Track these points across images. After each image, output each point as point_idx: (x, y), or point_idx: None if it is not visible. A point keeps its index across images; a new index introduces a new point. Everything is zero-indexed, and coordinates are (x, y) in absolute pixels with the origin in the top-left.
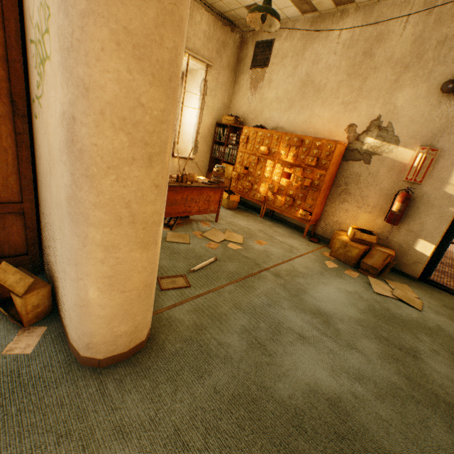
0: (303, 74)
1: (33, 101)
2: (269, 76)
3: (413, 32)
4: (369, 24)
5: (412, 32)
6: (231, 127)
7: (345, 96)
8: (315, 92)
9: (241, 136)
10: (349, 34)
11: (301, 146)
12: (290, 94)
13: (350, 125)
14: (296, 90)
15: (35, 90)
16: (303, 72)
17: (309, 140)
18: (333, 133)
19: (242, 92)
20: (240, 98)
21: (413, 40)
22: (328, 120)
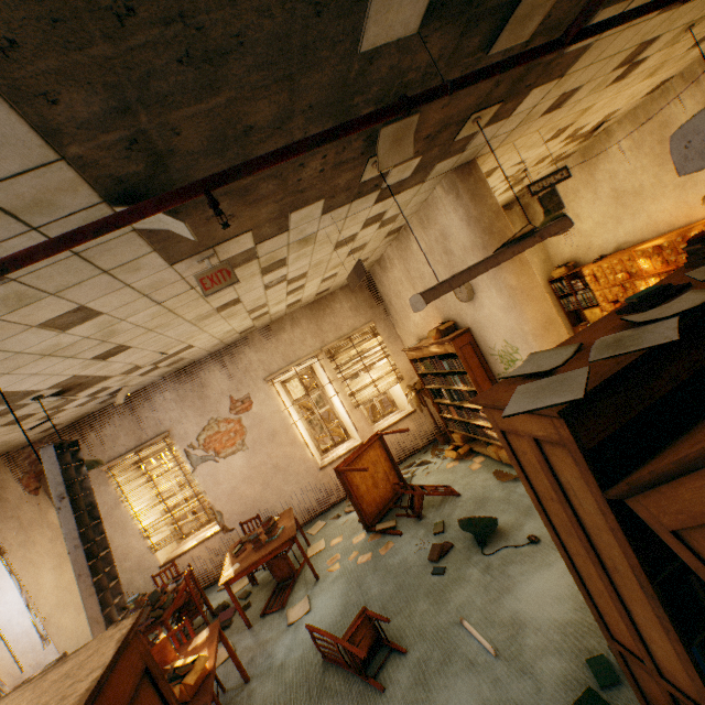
0: (607, 192)
1: (498, 375)
2: (572, 213)
3: (694, 102)
4: (642, 124)
5: (694, 103)
6: (566, 275)
7: (672, 181)
8: (634, 197)
9: (585, 279)
10: (628, 141)
11: (661, 251)
12: (608, 213)
13: (703, 198)
14: (612, 207)
15: (500, 371)
16: (606, 190)
17: (665, 241)
18: (689, 214)
19: (553, 240)
20: (555, 246)
21: (701, 107)
22: (672, 209)
